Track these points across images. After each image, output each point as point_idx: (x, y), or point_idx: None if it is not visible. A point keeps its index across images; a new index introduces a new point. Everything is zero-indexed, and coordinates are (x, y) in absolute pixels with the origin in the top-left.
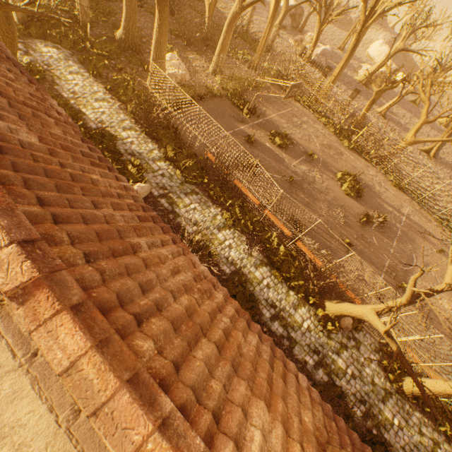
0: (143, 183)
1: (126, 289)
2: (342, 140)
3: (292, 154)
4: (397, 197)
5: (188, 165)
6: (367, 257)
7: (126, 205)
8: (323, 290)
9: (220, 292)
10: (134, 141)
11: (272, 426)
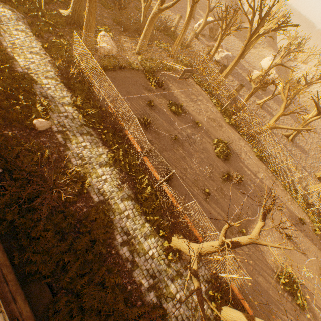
0: (44, 120)
1: None
2: (225, 117)
3: (183, 120)
4: (256, 164)
5: (91, 113)
6: (221, 205)
7: None
8: (174, 226)
9: None
10: (51, 88)
11: None
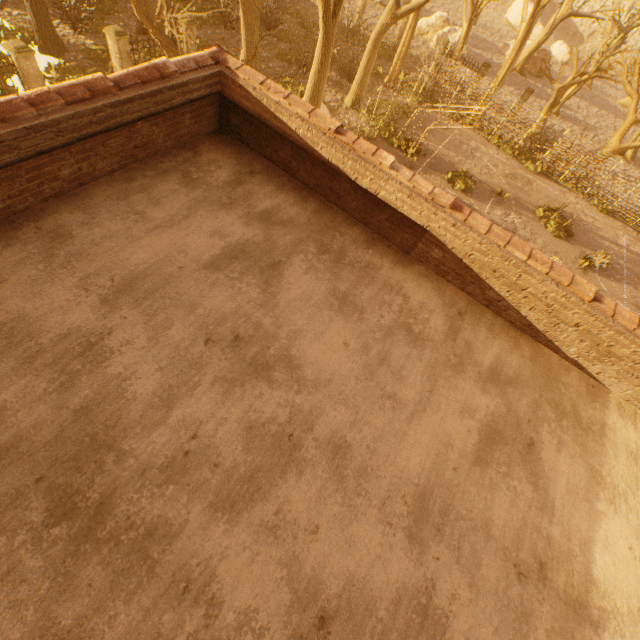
0: None
1: None
2: (524, 163)
3: (479, 197)
4: (608, 226)
5: None
6: None
7: None
8: None
9: None
10: None
11: None
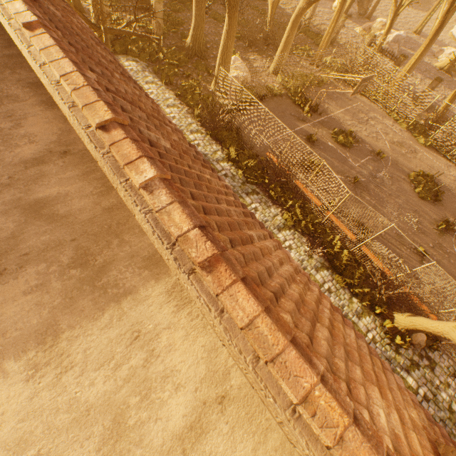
0: None
1: (260, 272)
2: (416, 136)
3: (357, 153)
4: None
5: (249, 166)
6: (446, 269)
7: (232, 202)
8: (392, 301)
9: (314, 286)
10: (200, 143)
11: (389, 410)
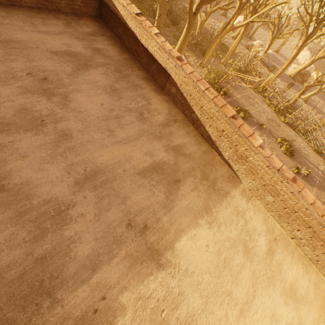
0: None
1: None
2: (279, 116)
3: (250, 123)
4: (315, 158)
5: None
6: None
7: None
8: None
9: None
10: None
11: None
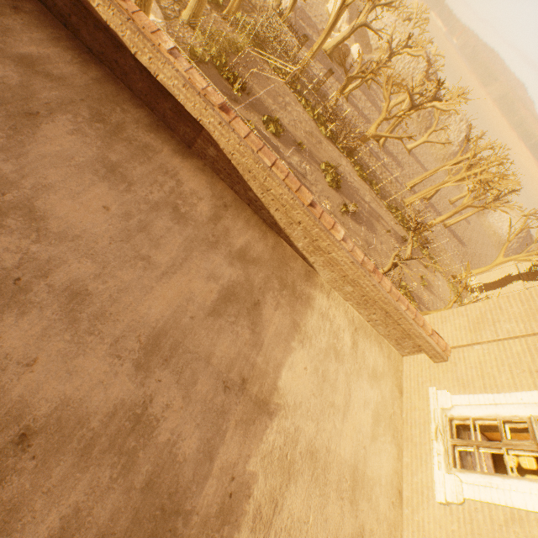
0: None
1: None
2: (320, 127)
3: (285, 143)
4: (361, 187)
5: None
6: None
7: None
8: None
9: None
10: None
11: None
